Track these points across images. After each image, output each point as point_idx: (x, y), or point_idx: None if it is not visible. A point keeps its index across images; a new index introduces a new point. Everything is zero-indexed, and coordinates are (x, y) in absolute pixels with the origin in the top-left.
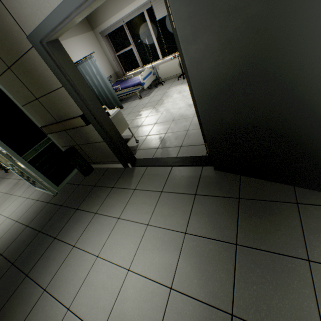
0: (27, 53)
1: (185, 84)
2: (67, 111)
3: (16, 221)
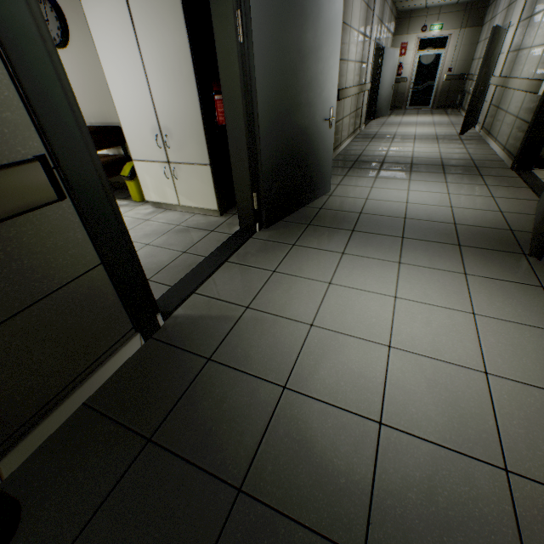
0: None
1: None
2: None
3: None
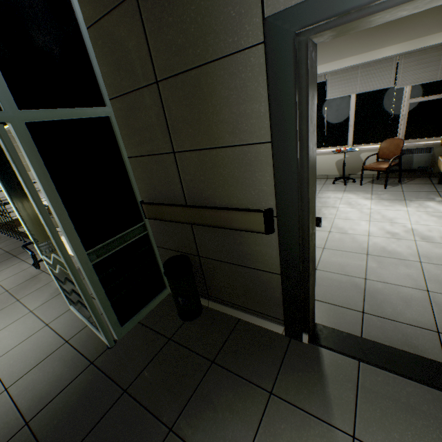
0: (228, 57)
1: (353, 192)
2: (232, 191)
3: (5, 390)
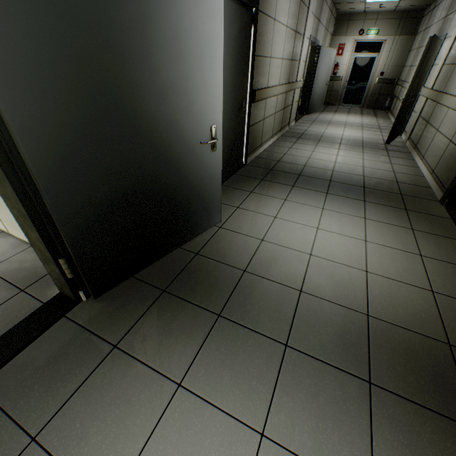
0: None
1: None
2: None
3: None
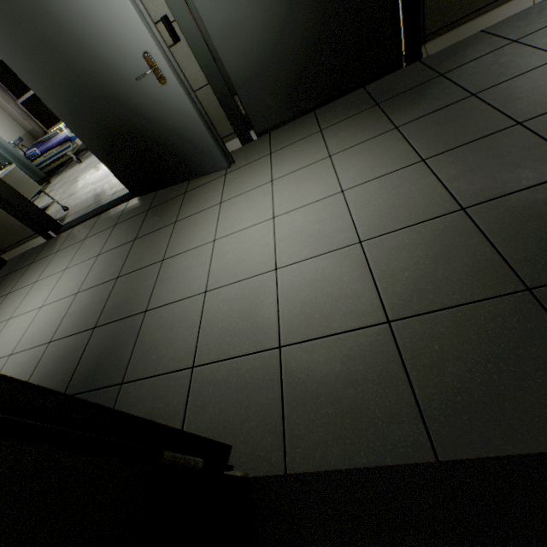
0: None
1: None
2: None
3: None
